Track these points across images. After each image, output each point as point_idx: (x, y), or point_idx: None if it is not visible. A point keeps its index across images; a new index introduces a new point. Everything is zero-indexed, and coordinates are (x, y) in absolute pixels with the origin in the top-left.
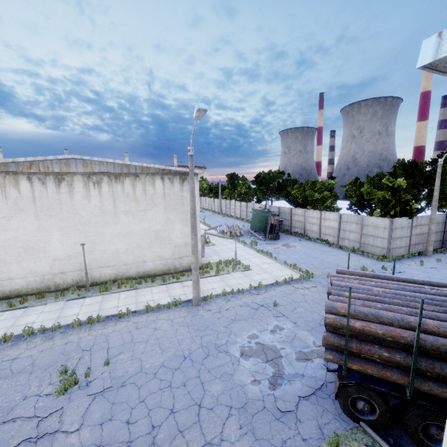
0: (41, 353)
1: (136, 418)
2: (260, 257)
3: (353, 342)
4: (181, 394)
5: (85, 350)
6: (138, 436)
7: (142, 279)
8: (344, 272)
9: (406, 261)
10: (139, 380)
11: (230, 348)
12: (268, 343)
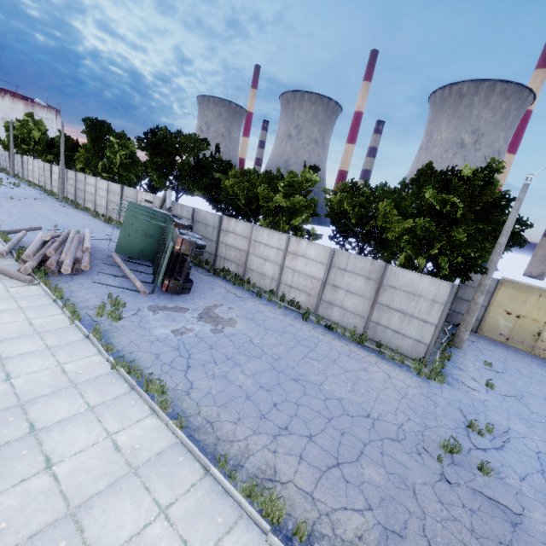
0: None
1: None
2: (113, 406)
3: None
4: None
5: None
6: None
7: None
8: None
9: (456, 372)
10: None
11: None
12: None
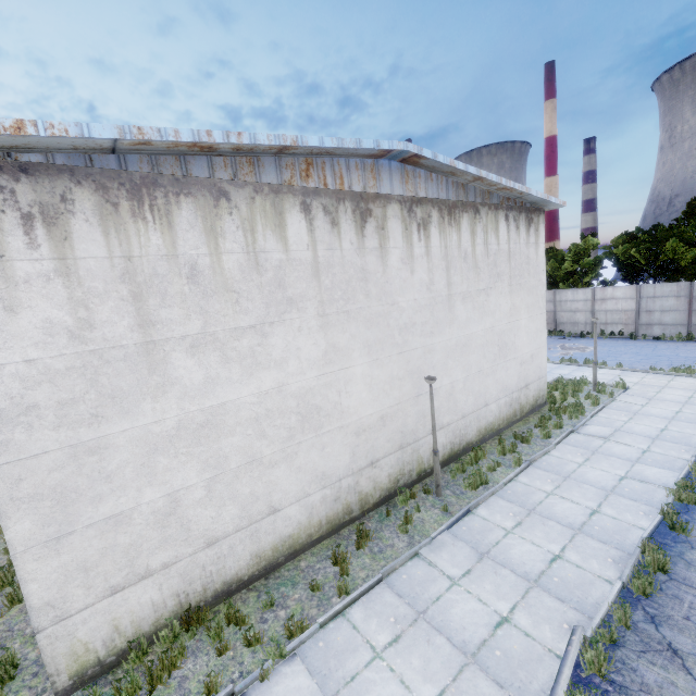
0: None
1: None
2: (581, 369)
3: None
4: None
5: None
6: None
7: (483, 443)
8: None
9: None
10: None
11: None
12: None
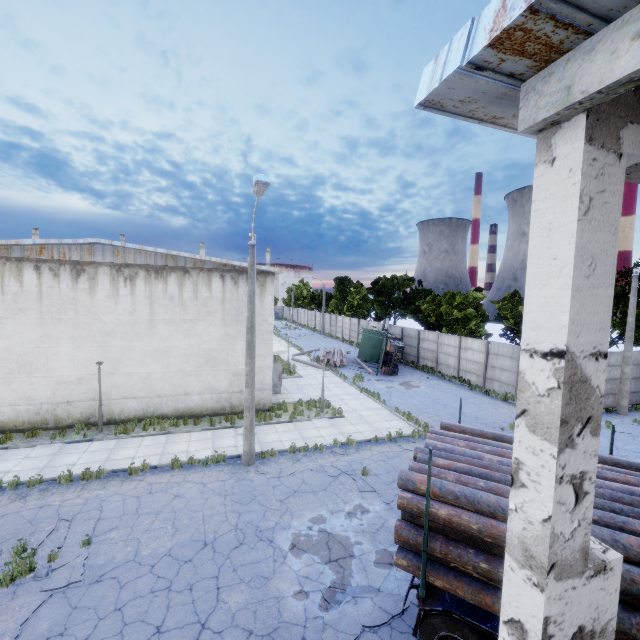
0: (1, 518)
1: (101, 635)
2: (362, 399)
3: (436, 541)
4: (180, 604)
5: (64, 520)
6: None
7: (182, 419)
8: (452, 428)
9: None
10: (125, 575)
11: (277, 535)
12: (338, 532)
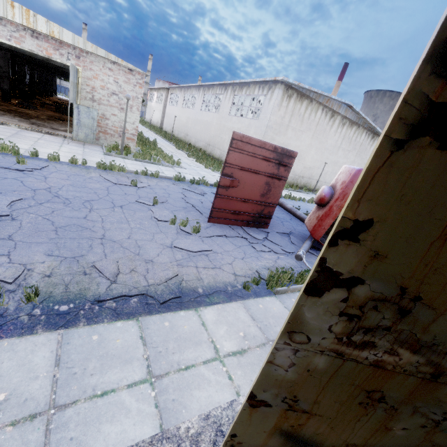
0: None
1: None
2: None
3: None
4: None
5: None
6: None
7: None
8: None
9: None
10: None
11: None
12: None
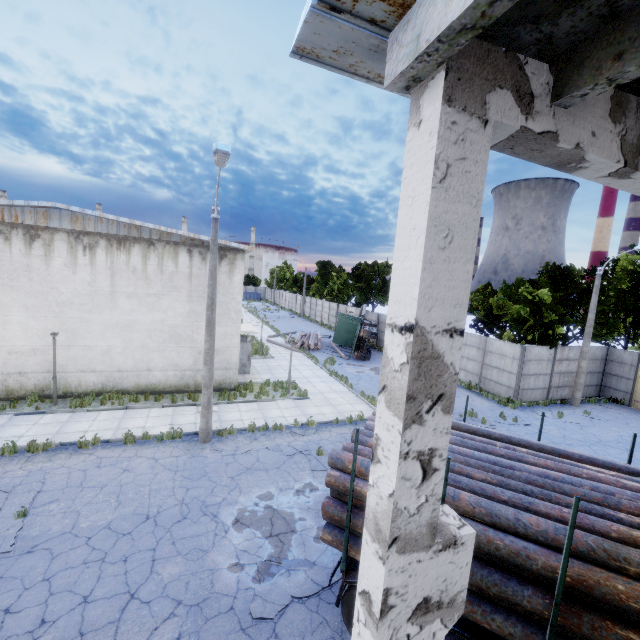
0: None
1: (24, 604)
2: (330, 382)
3: (359, 517)
4: (112, 575)
5: (2, 491)
6: (11, 635)
7: (143, 395)
8: None
9: (539, 410)
10: (59, 546)
11: (223, 510)
12: (284, 508)
